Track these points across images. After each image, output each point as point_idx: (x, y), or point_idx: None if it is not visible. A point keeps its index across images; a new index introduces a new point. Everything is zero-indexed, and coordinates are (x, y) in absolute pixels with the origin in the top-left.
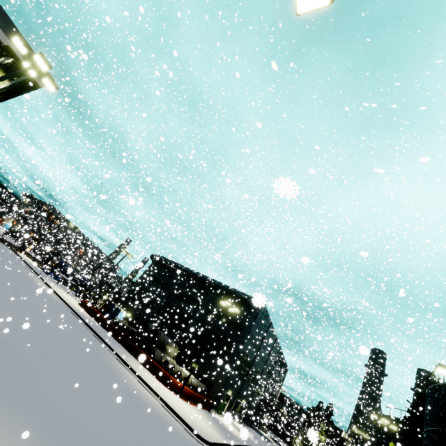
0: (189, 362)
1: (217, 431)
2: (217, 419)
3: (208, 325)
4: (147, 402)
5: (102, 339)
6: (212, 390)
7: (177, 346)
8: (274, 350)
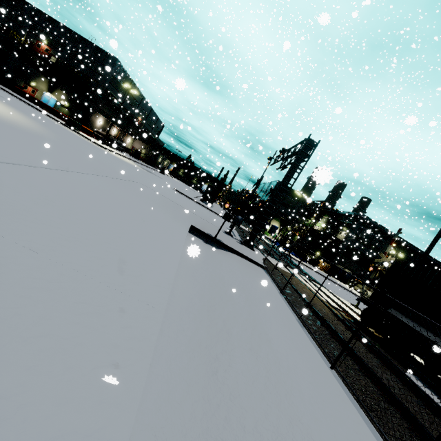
0: None
1: None
2: None
3: None
4: None
5: None
6: None
7: None
8: None
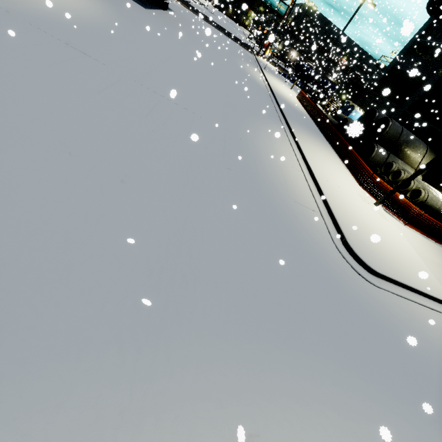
0: None
1: None
2: None
3: None
4: (269, 171)
5: (284, 115)
6: None
7: (431, 154)
8: None
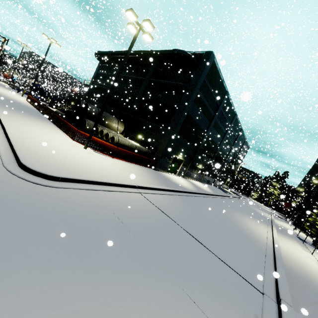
0: (135, 134)
1: (148, 180)
2: (163, 175)
3: (149, 99)
4: None
5: None
6: (155, 153)
7: (121, 123)
8: (233, 126)
